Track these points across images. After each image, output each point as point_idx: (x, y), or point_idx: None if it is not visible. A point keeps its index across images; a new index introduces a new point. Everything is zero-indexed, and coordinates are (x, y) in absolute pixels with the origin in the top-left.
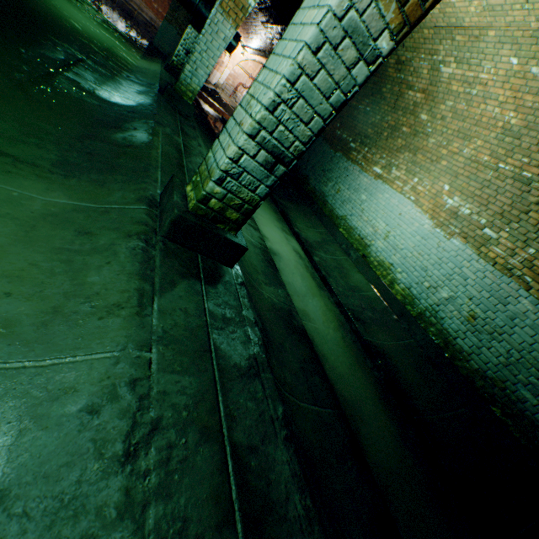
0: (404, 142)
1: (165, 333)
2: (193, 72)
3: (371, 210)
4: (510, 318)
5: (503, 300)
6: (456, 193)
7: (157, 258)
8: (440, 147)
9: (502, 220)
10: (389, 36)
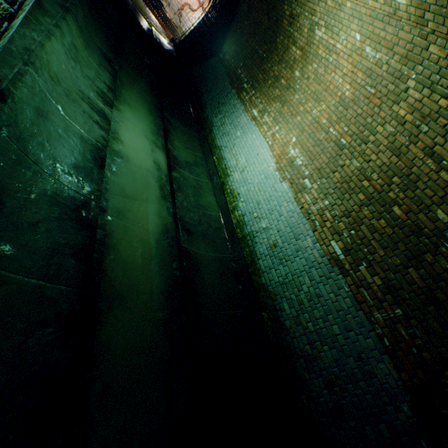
0: (280, 93)
1: None
2: None
3: (240, 146)
4: (296, 250)
5: (297, 236)
6: (298, 146)
7: None
8: (300, 104)
9: (318, 174)
10: None
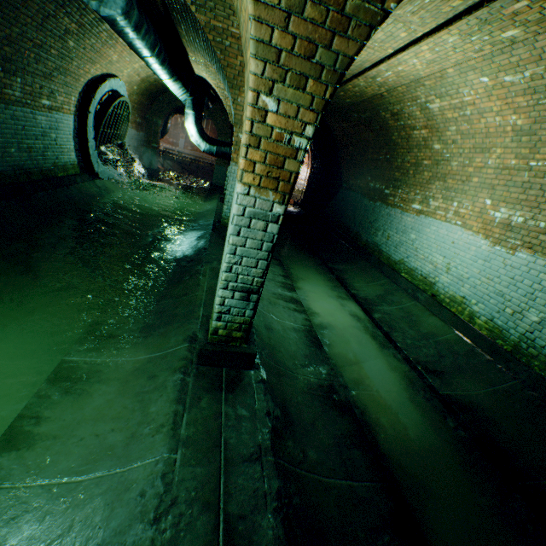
0: (430, 173)
1: (188, 439)
2: (229, 208)
3: (424, 246)
4: None
5: None
6: (500, 204)
7: (190, 383)
8: (465, 167)
9: None
10: (279, 205)
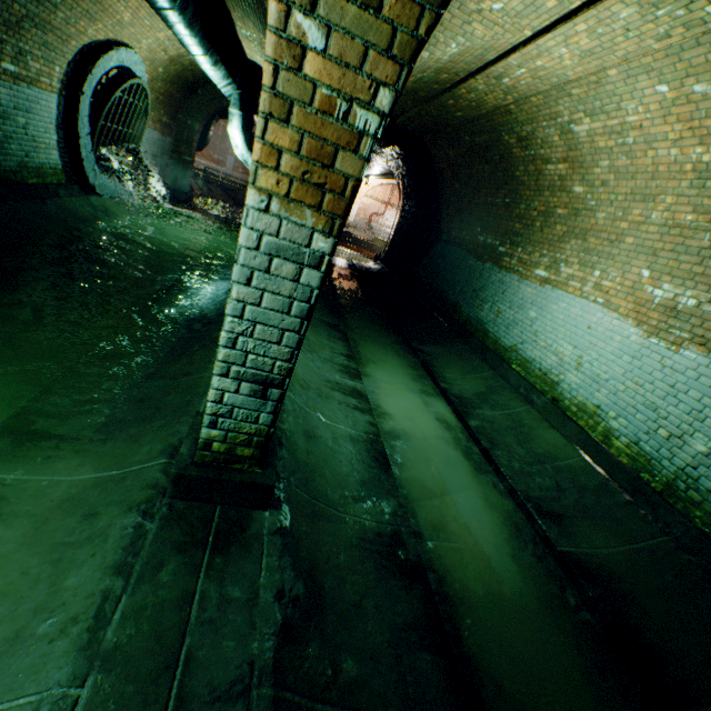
0: (565, 227)
1: (116, 651)
2: None
3: (547, 329)
4: None
5: None
6: (664, 277)
7: (150, 533)
8: (616, 221)
9: None
10: (323, 236)
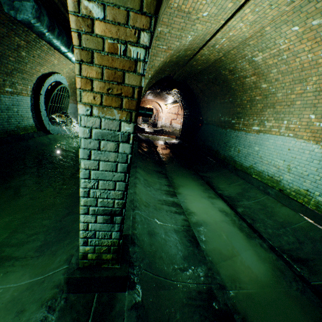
0: (262, 104)
1: None
2: None
3: (266, 154)
4: None
5: None
6: None
7: None
8: (288, 95)
9: None
10: (126, 123)
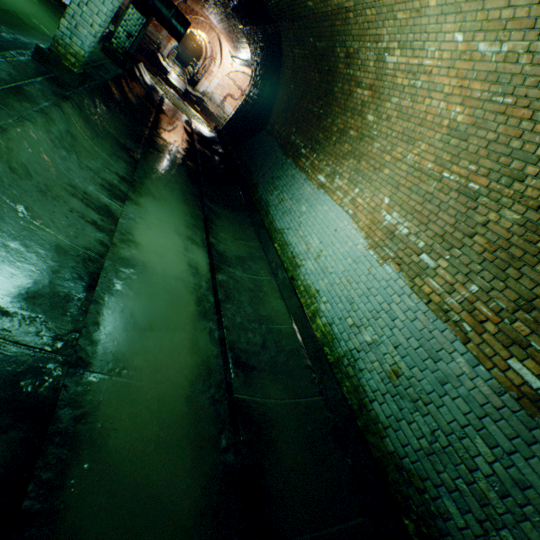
0: (351, 147)
1: None
2: (72, 29)
3: (309, 223)
4: (441, 382)
5: (434, 353)
6: (396, 207)
7: None
8: (385, 153)
9: (442, 244)
10: None
